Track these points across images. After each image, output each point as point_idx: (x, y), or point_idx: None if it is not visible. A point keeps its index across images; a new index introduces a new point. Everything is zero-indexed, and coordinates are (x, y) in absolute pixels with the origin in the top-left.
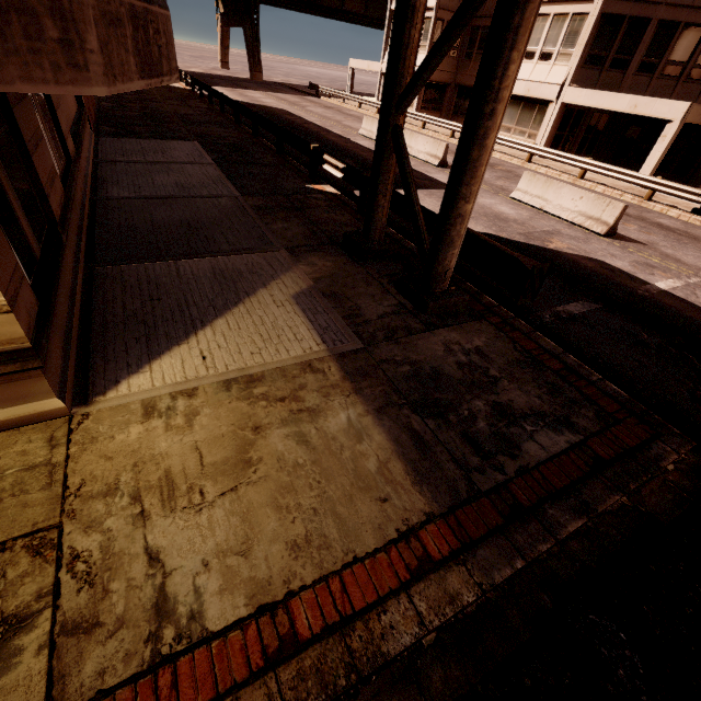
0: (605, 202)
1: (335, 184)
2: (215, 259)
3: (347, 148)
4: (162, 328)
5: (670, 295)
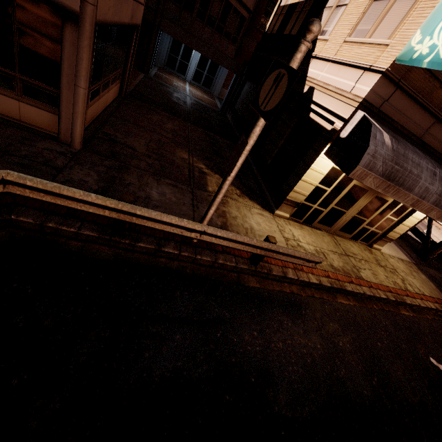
0: None
1: None
2: None
3: None
4: None
5: None
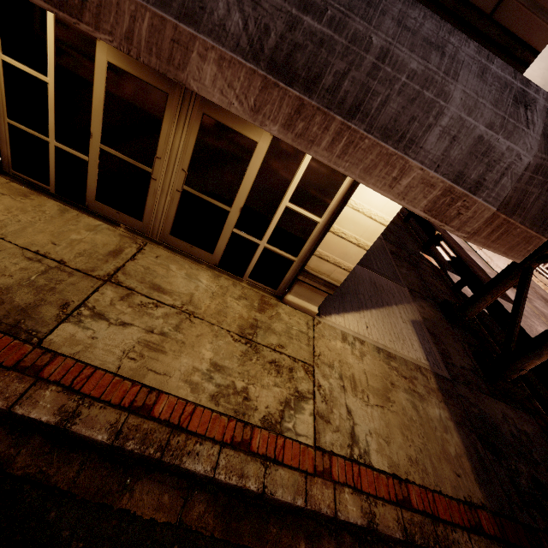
0: None
1: (435, 259)
2: (371, 272)
3: (445, 237)
4: (348, 297)
5: None
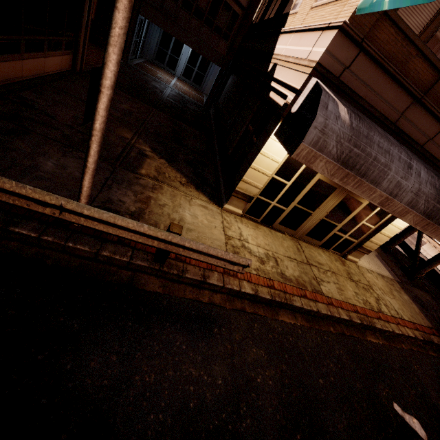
0: None
1: None
2: None
3: None
4: None
5: None
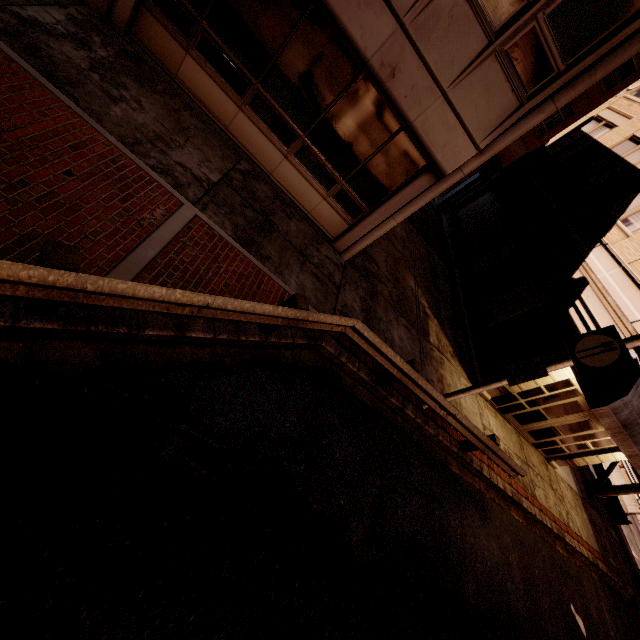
0: (634, 503)
1: None
2: None
3: None
4: None
5: (634, 558)
